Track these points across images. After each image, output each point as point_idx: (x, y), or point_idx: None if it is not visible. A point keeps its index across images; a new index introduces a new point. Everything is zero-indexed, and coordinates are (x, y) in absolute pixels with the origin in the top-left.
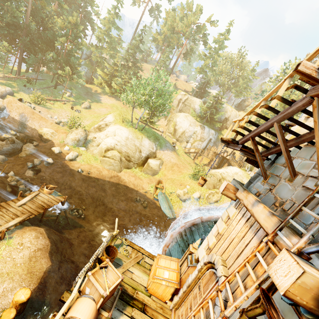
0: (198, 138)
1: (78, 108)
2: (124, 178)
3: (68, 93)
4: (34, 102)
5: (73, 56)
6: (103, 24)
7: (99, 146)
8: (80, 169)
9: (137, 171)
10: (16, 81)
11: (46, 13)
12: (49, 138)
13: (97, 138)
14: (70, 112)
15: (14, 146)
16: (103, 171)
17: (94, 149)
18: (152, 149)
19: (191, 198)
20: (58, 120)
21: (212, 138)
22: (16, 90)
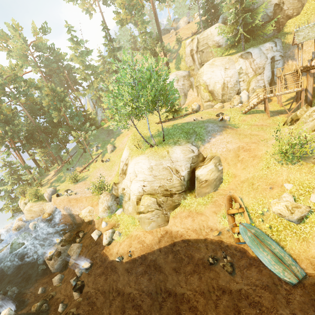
0: (251, 75)
1: (106, 157)
2: (177, 229)
3: (94, 149)
4: (74, 182)
5: (76, 115)
6: (77, 63)
7: (130, 199)
8: (118, 258)
9: (189, 202)
10: (62, 170)
11: (40, 103)
12: (90, 219)
13: (125, 188)
14: (102, 167)
15: (62, 257)
16: (145, 239)
17: (128, 206)
18: (191, 153)
19: (312, 207)
20: (92, 190)
21: (274, 55)
22: (64, 179)
